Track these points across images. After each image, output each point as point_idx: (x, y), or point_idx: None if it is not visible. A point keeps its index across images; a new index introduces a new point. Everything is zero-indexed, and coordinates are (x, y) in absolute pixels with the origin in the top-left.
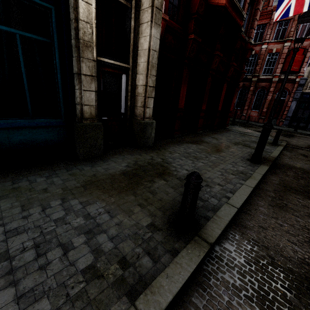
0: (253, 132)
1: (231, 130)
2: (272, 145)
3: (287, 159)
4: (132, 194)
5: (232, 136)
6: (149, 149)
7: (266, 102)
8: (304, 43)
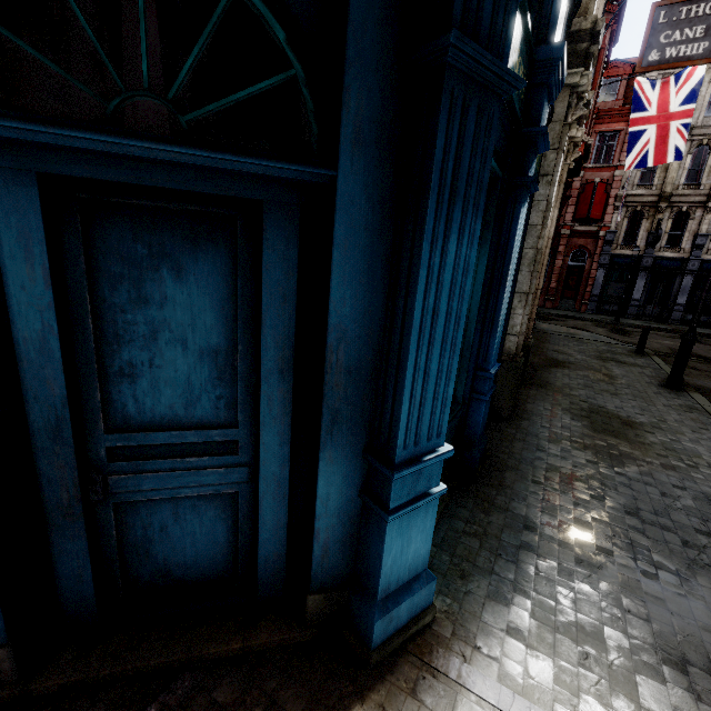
0: (577, 332)
1: (545, 331)
2: (639, 355)
3: (685, 377)
4: (658, 455)
5: (573, 345)
6: (536, 387)
7: (554, 271)
8: (604, 174)
